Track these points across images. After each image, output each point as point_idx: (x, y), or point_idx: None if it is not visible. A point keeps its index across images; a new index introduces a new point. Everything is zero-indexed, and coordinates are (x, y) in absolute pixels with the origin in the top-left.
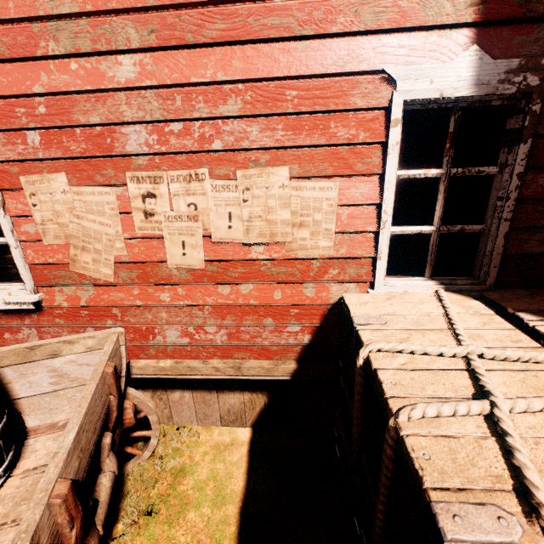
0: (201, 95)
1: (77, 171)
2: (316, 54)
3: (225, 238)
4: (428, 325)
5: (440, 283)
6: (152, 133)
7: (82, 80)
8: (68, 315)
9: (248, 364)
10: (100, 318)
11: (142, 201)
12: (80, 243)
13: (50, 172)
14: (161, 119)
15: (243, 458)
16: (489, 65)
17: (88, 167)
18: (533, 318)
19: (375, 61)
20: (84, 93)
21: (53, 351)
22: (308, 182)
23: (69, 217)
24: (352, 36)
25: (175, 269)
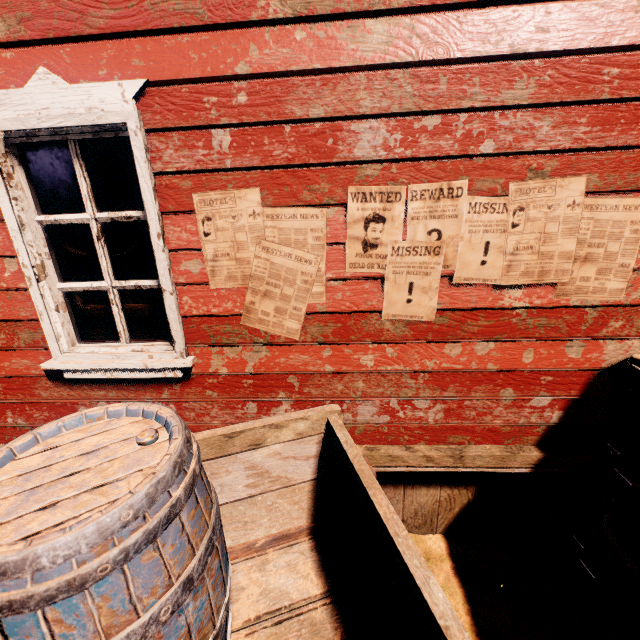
0: (478, 76)
1: (276, 185)
2: None
3: (473, 278)
4: None
5: None
6: (395, 130)
7: (308, 55)
8: (224, 386)
9: (472, 451)
10: (269, 389)
11: (363, 228)
12: (262, 286)
13: (236, 187)
14: (413, 110)
15: (451, 580)
16: None
17: (293, 179)
18: None
19: None
20: (307, 73)
21: (254, 439)
22: (610, 198)
23: (254, 250)
24: None
25: (388, 322)
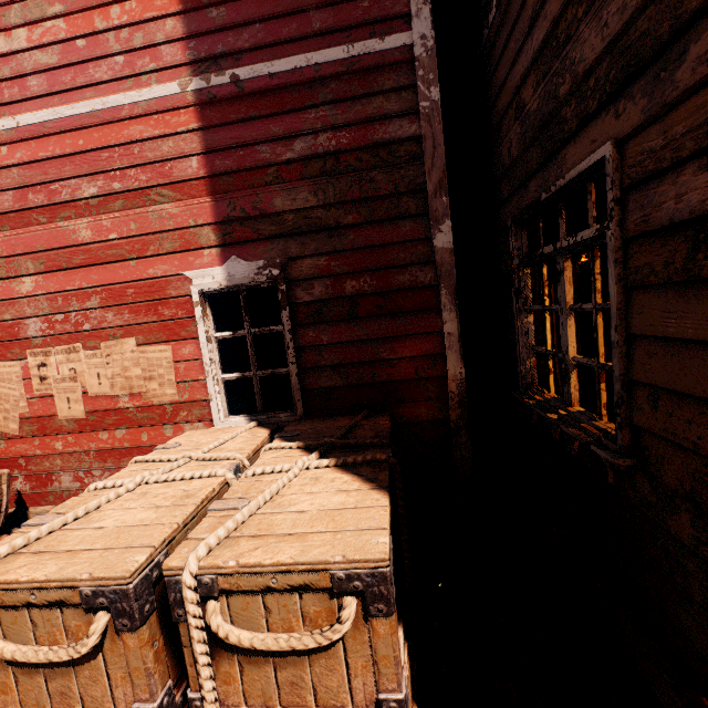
0: (75, 296)
1: None
2: (142, 268)
3: (98, 392)
4: (203, 446)
5: (267, 417)
6: (45, 322)
7: (0, 294)
8: None
9: None
10: (9, 468)
11: (38, 370)
12: None
13: None
14: (49, 313)
15: None
16: (246, 265)
17: (3, 348)
18: (281, 435)
19: (178, 268)
20: (2, 301)
21: None
22: (151, 347)
23: None
24: (162, 256)
25: (66, 421)
